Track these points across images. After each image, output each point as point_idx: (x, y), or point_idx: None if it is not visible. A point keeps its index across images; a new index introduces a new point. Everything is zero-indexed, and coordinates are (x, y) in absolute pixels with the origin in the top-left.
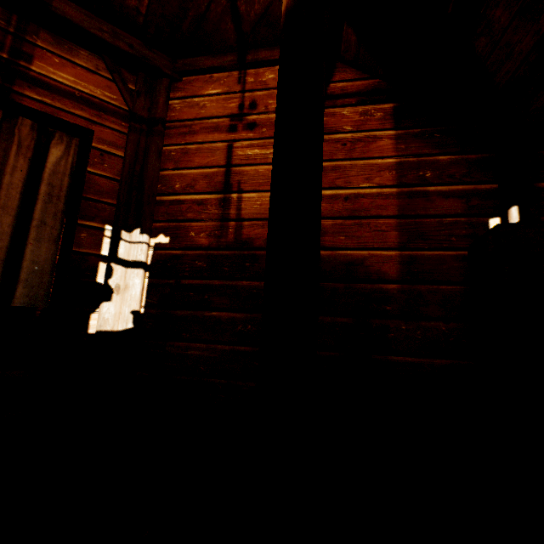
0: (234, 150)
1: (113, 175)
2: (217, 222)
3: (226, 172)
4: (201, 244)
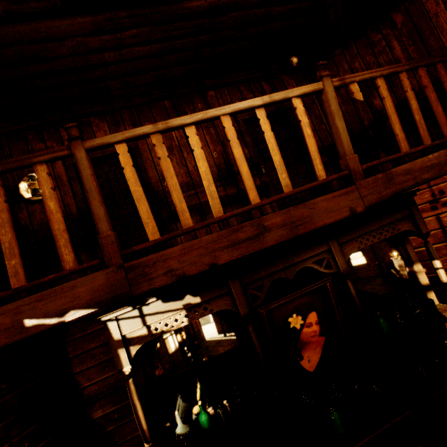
0: (441, 219)
1: None
2: None
3: (442, 231)
4: (446, 268)
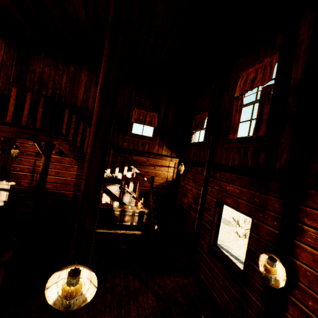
0: (36, 162)
1: None
2: (30, 181)
3: (33, 168)
4: (25, 186)
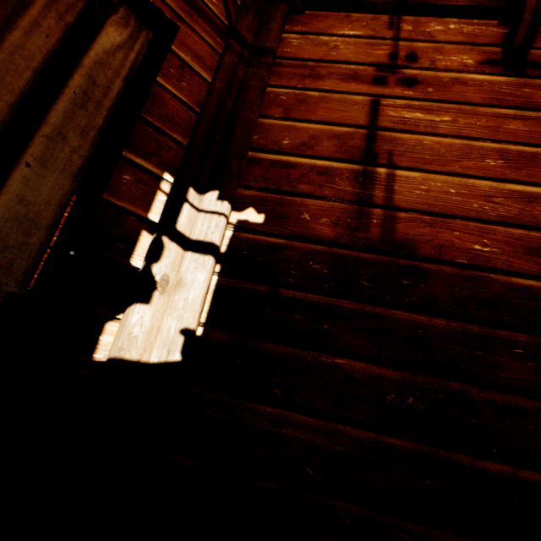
0: (381, 107)
1: (191, 102)
2: (350, 204)
3: (368, 135)
4: (321, 234)
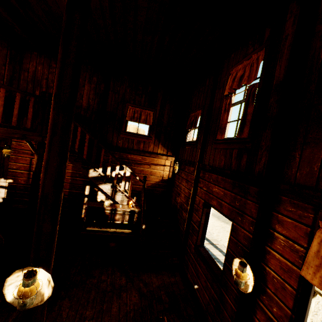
0: (32, 160)
1: None
2: (27, 178)
3: (30, 166)
4: (22, 183)
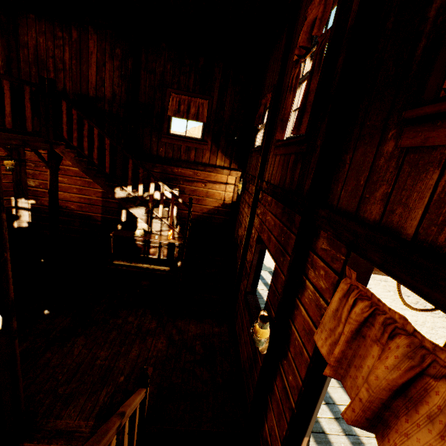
0: None
1: (10, 181)
2: None
3: None
4: (46, 205)
